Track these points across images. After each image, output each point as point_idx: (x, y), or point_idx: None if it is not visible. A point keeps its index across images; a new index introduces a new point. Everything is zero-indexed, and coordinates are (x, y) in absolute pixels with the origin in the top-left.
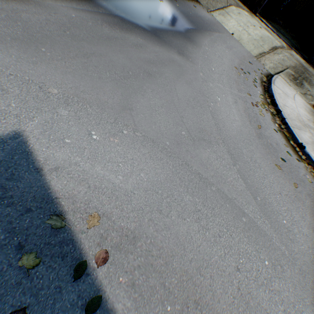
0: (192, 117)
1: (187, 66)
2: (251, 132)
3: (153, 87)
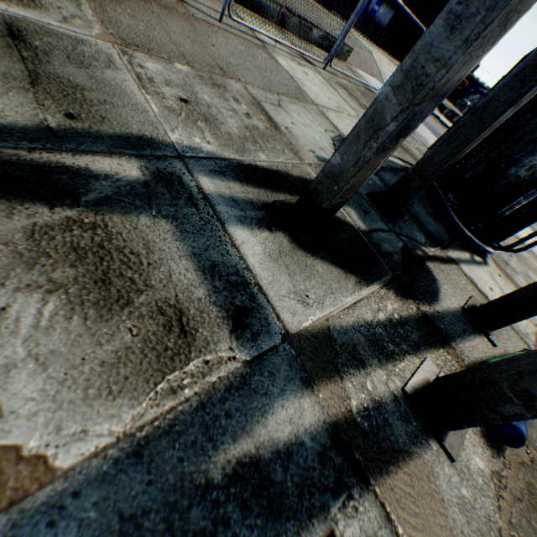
0: None
1: None
2: None
3: None
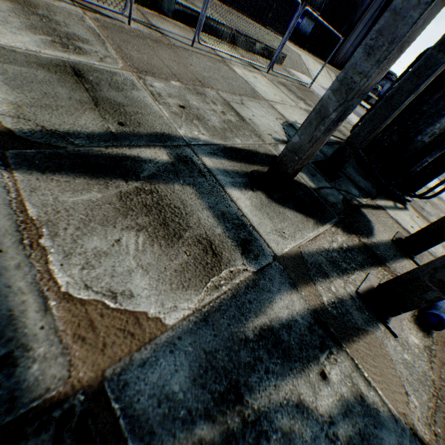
0: None
1: None
2: None
3: None
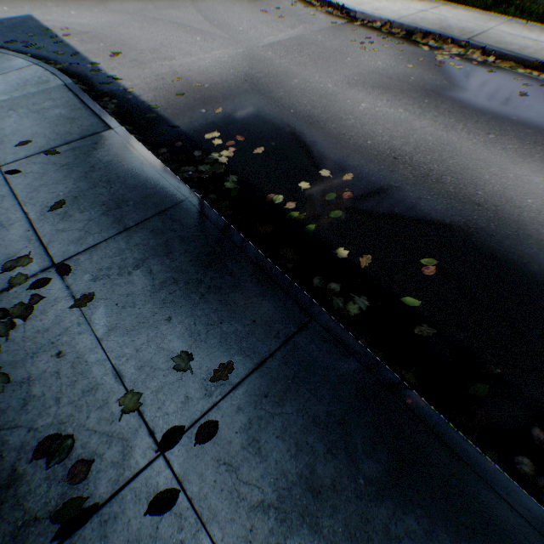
0: (165, 3)
1: None
2: (242, 2)
3: None
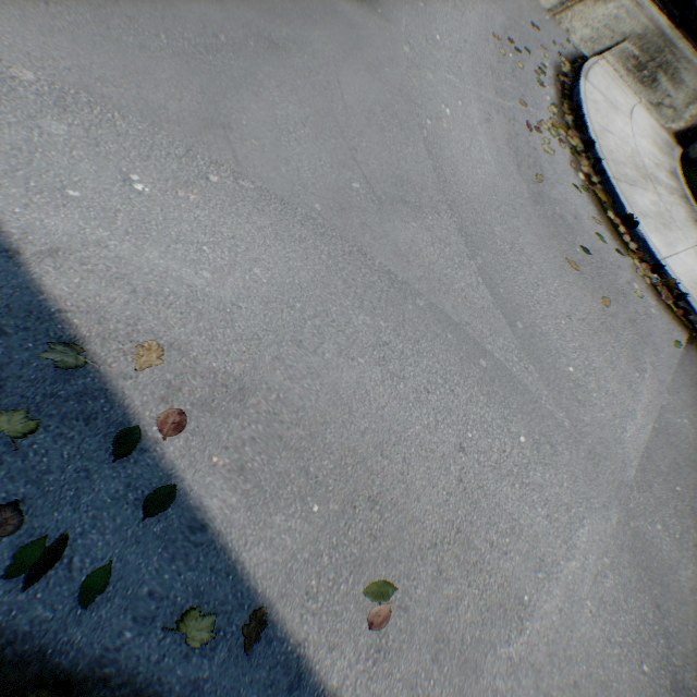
0: (379, 152)
1: (371, 28)
2: (520, 189)
3: (282, 77)
